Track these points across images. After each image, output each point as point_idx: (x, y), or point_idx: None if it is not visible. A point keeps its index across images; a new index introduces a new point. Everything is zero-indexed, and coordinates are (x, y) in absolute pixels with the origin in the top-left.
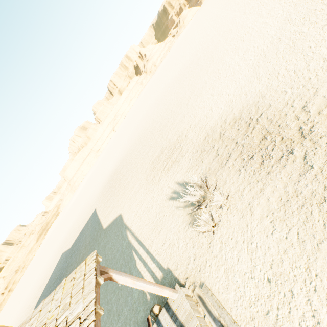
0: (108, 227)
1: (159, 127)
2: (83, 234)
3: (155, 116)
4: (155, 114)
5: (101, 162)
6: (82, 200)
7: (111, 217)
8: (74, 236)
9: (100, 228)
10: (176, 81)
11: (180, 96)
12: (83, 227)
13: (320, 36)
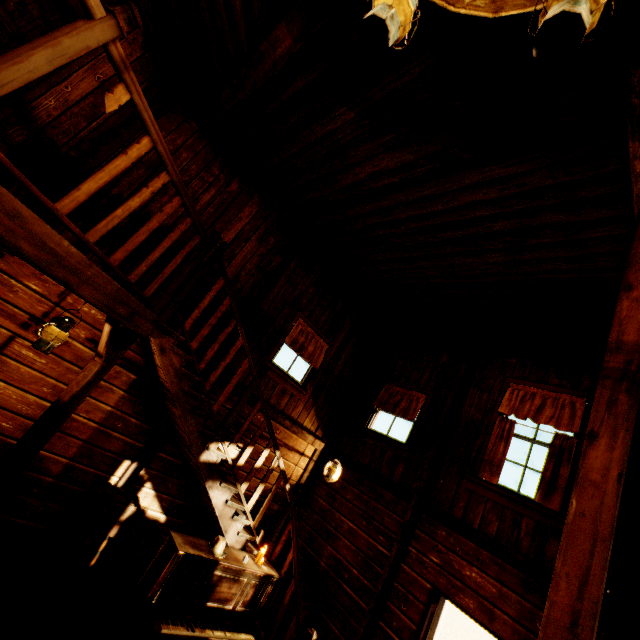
0: None
1: None
2: None
3: None
4: None
5: None
6: None
7: None
8: None
9: None
10: None
11: None
12: None
13: None
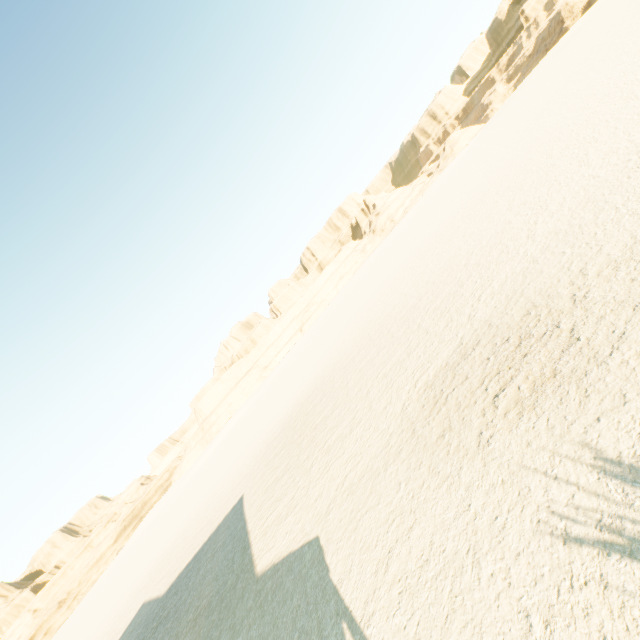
0: (269, 574)
1: (431, 303)
2: (199, 563)
3: (409, 287)
4: (407, 284)
5: (270, 389)
6: (217, 466)
7: (284, 539)
8: (180, 559)
9: (247, 567)
10: (460, 219)
11: (489, 233)
12: (205, 540)
13: None
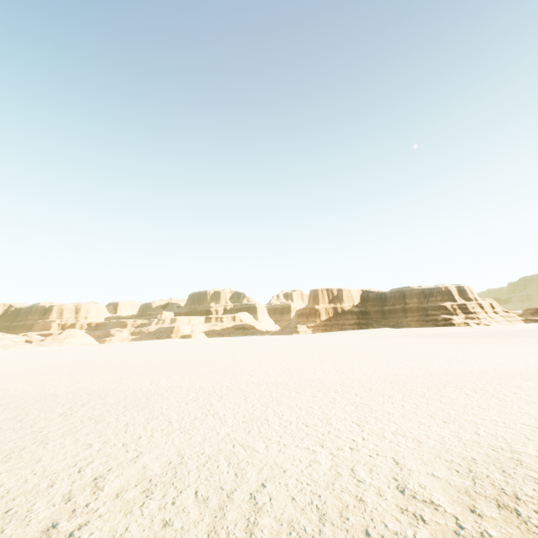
0: None
1: None
2: None
3: None
4: None
5: None
6: None
7: None
8: None
9: None
10: (11, 375)
11: (25, 394)
12: None
13: (483, 399)
